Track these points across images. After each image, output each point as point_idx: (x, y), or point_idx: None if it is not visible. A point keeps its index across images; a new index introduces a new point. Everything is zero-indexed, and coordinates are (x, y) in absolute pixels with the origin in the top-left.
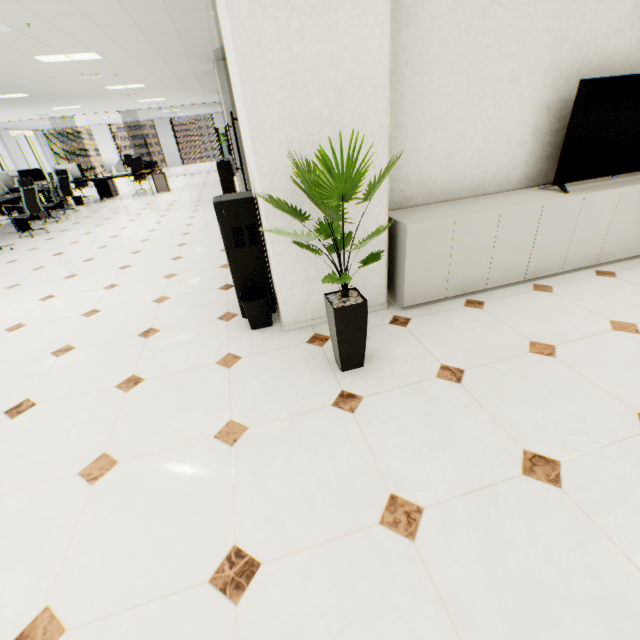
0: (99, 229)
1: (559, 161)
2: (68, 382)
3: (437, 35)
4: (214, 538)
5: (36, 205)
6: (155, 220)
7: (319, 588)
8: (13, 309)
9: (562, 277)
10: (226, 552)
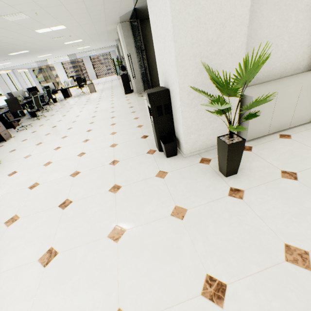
0: (69, 113)
1: None
2: (83, 189)
3: None
4: (194, 270)
5: (39, 104)
6: (94, 106)
7: (266, 298)
8: (43, 155)
9: None
10: (204, 278)
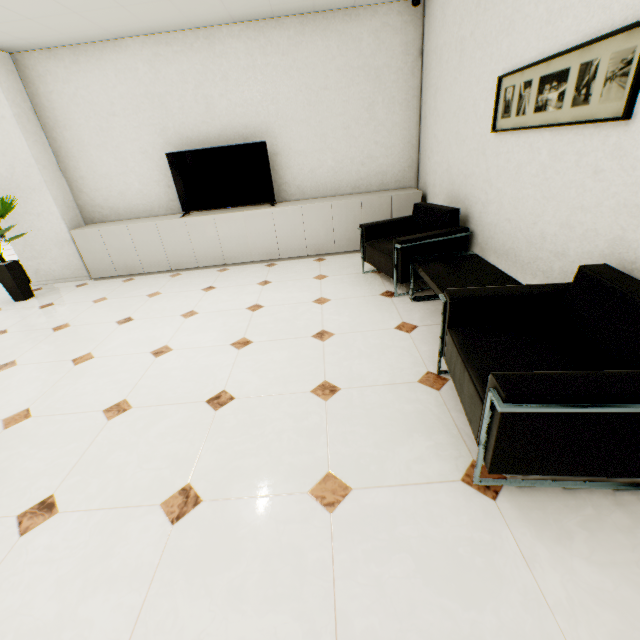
0: None
1: (179, 198)
2: None
3: (85, 133)
4: None
5: None
6: None
7: None
8: None
9: (200, 270)
10: None
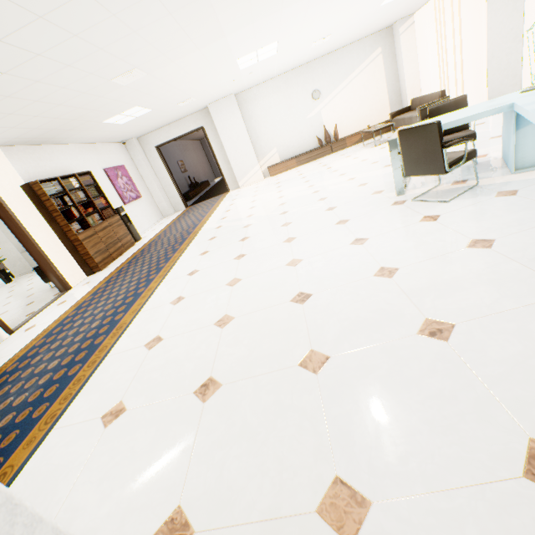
0: None
1: None
2: None
3: None
4: None
5: None
6: None
7: None
8: None
9: None
10: None
